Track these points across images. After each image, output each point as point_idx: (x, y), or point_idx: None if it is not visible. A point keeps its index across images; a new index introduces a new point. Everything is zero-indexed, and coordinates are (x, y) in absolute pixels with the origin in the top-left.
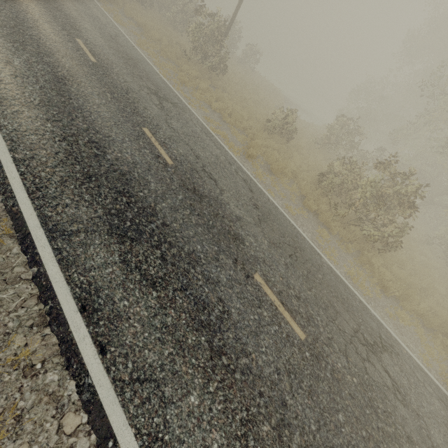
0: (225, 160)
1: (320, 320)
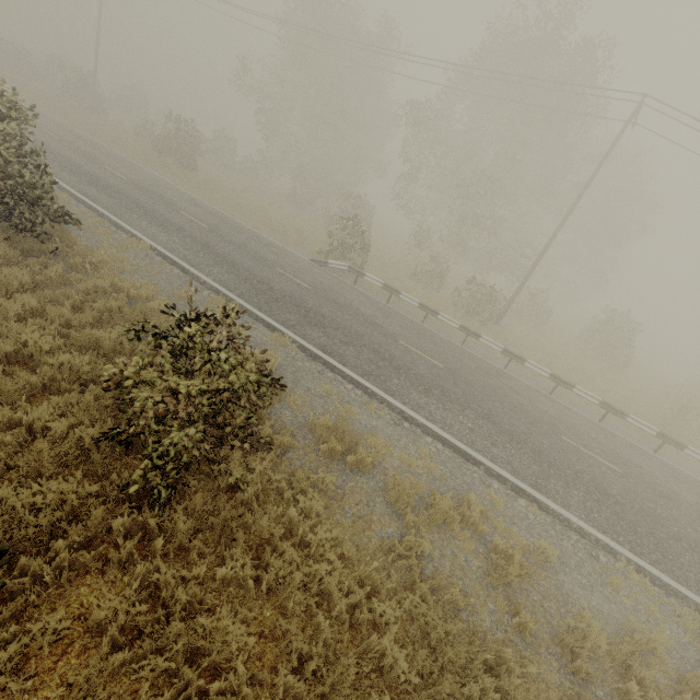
0: (60, 123)
1: (80, 145)
